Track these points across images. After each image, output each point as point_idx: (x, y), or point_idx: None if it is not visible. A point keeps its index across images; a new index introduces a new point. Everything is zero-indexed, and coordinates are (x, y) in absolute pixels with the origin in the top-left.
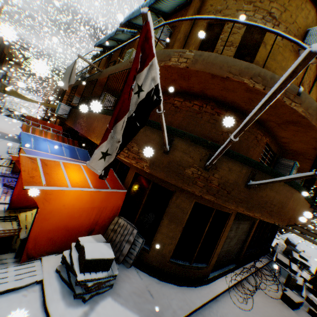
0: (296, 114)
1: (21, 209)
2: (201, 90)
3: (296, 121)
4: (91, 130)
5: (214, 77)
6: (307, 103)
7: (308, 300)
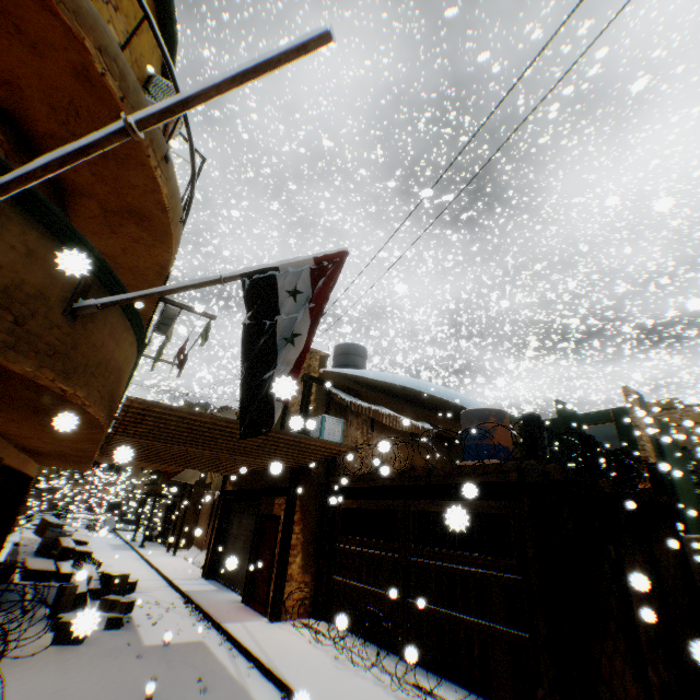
0: (158, 198)
1: None
2: None
3: (150, 214)
4: None
5: None
6: (174, 187)
7: (107, 604)
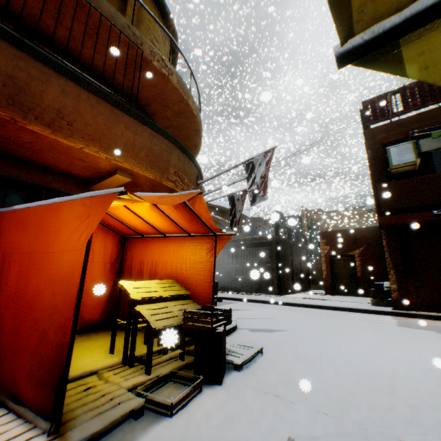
0: None
1: (35, 413)
2: (170, 126)
3: None
4: (44, 108)
5: (197, 131)
6: None
7: None
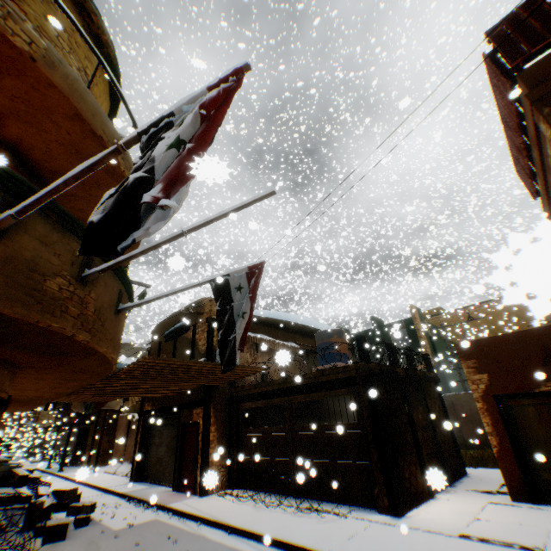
0: None
1: None
2: (3, 113)
3: None
4: None
5: (80, 120)
6: None
7: (74, 509)
